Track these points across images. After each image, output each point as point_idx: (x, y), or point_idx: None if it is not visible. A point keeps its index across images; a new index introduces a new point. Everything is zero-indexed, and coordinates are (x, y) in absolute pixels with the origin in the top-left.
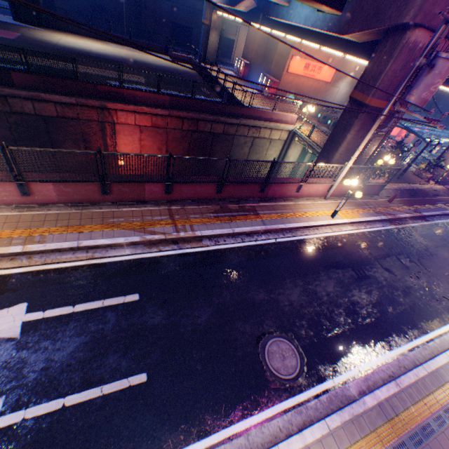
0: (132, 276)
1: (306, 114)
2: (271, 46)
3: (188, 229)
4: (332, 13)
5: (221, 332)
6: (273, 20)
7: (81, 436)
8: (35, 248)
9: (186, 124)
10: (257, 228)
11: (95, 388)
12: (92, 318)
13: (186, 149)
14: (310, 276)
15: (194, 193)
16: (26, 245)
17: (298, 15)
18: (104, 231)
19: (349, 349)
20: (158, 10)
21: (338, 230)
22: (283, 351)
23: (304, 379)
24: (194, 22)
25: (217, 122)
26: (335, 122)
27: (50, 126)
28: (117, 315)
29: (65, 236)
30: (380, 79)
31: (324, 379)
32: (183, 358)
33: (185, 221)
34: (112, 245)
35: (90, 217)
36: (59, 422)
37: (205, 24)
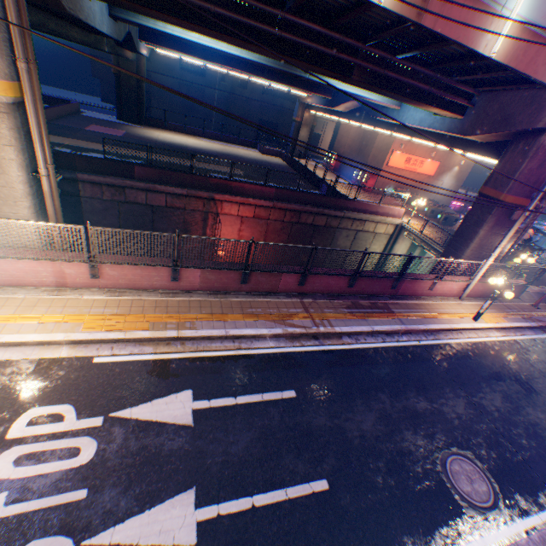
0: (282, 370)
1: (415, 208)
2: (367, 141)
3: (326, 323)
4: (450, 117)
5: (391, 442)
6: (377, 120)
7: (278, 542)
8: (188, 334)
9: (288, 215)
10: (397, 327)
11: (279, 490)
12: (255, 411)
13: (285, 240)
14: (470, 386)
15: (325, 286)
16: (179, 330)
17: (411, 117)
18: (246, 320)
19: (545, 479)
20: (247, 108)
21: (484, 335)
22: (467, 472)
23: (503, 510)
24: (281, 119)
25: (319, 214)
26: (446, 216)
27: (156, 215)
28: (279, 411)
29: (212, 323)
30: (515, 177)
31: (527, 512)
32: (359, 467)
33: (321, 315)
34: (256, 336)
35: (229, 305)
36: (253, 523)
37: (296, 121)
